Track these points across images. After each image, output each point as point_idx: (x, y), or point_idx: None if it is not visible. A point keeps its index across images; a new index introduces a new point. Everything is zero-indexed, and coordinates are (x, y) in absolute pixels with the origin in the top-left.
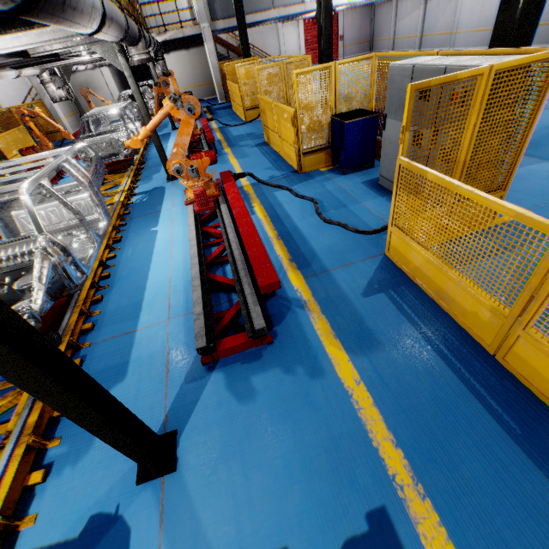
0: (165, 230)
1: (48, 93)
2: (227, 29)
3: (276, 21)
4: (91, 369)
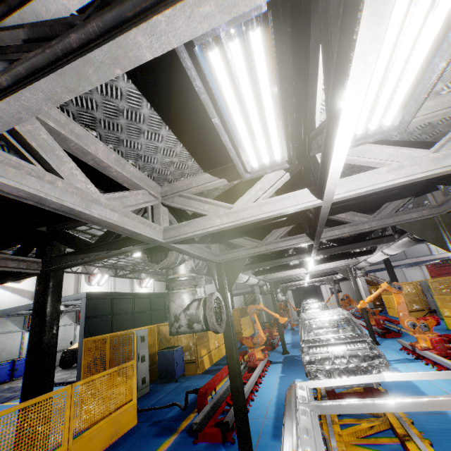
0: (404, 367)
1: (277, 297)
2: (369, 271)
3: (403, 266)
4: (425, 426)
